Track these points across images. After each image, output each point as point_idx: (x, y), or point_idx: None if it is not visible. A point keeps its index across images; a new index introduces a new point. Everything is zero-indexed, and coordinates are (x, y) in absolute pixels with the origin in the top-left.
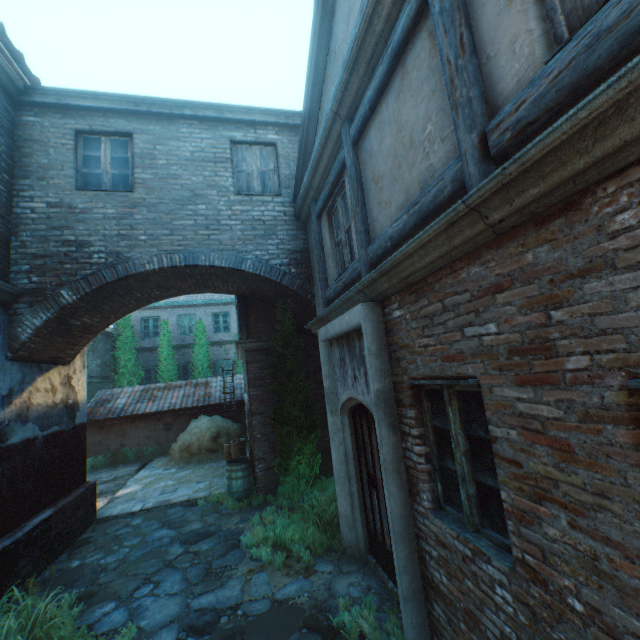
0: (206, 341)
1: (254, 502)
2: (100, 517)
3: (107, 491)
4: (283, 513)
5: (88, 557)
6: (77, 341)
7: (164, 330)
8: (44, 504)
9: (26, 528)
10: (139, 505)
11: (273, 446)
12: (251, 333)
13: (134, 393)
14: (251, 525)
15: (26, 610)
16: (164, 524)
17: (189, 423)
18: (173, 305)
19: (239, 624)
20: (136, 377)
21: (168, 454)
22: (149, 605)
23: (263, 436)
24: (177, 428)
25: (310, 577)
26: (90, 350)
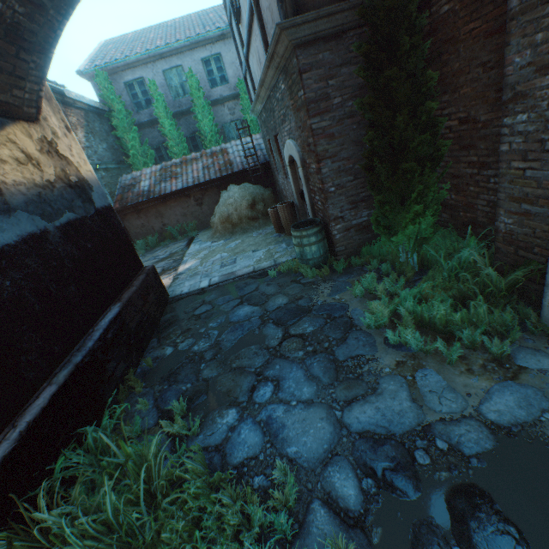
0: (205, 101)
1: (339, 269)
2: (172, 296)
3: (168, 268)
4: (391, 280)
5: (178, 343)
6: (17, 69)
7: (154, 95)
8: (106, 302)
9: (95, 335)
10: (205, 281)
11: (352, 201)
12: (298, 5)
13: (153, 174)
14: (350, 296)
15: (131, 461)
16: (242, 300)
17: (218, 196)
18: (152, 57)
19: (462, 475)
20: (148, 158)
21: (208, 228)
22: (283, 419)
23: (337, 189)
24: (208, 203)
25: (521, 379)
26: (88, 132)
